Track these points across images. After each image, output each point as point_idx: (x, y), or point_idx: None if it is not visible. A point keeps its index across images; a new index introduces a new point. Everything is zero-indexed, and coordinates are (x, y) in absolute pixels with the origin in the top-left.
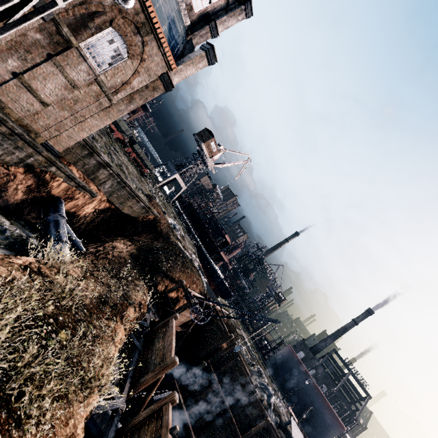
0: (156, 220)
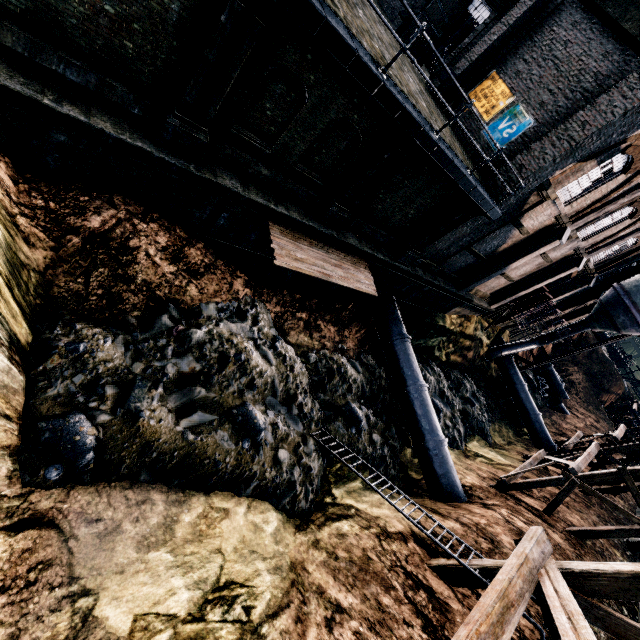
0: (586, 336)
